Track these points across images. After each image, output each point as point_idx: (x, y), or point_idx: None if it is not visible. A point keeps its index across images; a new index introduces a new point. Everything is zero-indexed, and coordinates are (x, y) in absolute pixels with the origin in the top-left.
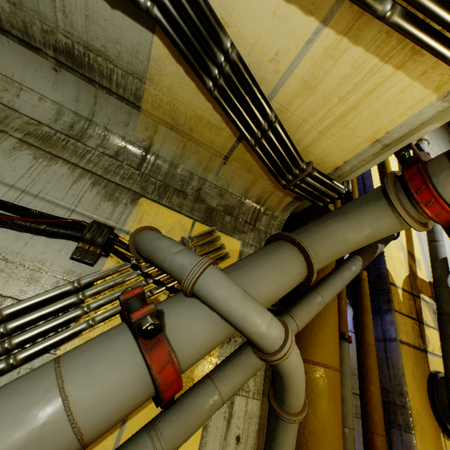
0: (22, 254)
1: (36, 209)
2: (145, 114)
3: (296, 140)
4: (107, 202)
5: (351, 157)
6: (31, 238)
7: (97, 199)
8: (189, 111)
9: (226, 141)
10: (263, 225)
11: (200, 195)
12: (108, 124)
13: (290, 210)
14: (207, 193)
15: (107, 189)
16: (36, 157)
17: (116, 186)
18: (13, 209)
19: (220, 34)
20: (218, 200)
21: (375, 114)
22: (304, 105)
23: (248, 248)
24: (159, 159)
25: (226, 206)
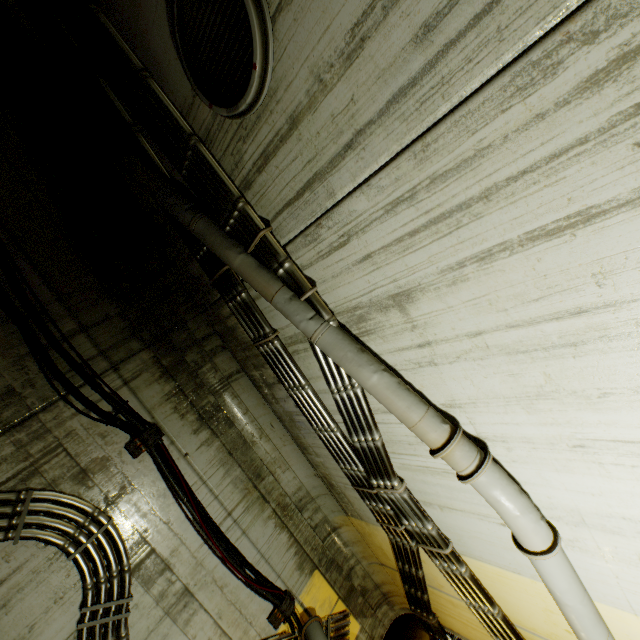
0: (248, 608)
1: (264, 571)
2: (349, 518)
3: (433, 602)
4: (298, 571)
5: (463, 635)
6: (255, 595)
7: (293, 567)
8: (378, 543)
9: (389, 563)
10: (381, 612)
11: (351, 573)
12: (322, 505)
13: (407, 611)
14: (355, 572)
15: (301, 558)
16: (276, 525)
17: (306, 556)
18: (257, 575)
19: (419, 569)
20: (360, 580)
21: (483, 639)
22: (446, 603)
23: (363, 633)
24: (339, 536)
25: (364, 587)
